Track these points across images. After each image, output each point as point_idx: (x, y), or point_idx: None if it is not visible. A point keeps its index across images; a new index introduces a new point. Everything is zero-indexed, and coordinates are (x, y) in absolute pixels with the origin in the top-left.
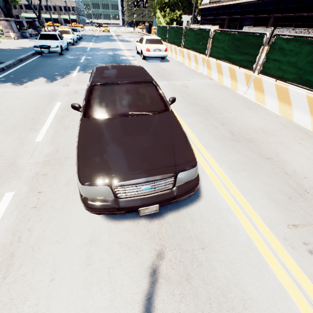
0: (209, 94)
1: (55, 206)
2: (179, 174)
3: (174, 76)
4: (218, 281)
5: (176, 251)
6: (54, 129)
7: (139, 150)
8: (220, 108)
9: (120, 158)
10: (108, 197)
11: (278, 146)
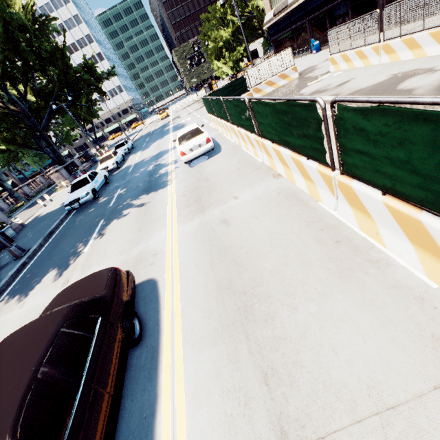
0: (262, 234)
1: None
2: None
3: (215, 193)
4: None
5: None
6: None
7: None
8: (274, 293)
9: None
10: None
11: None
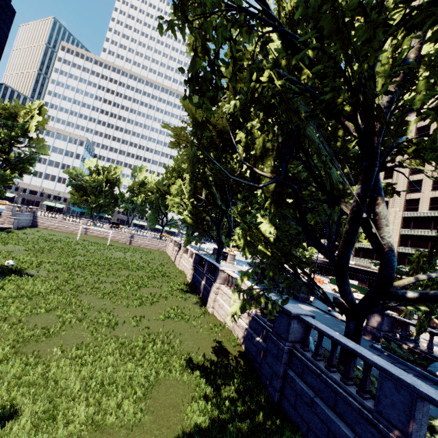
0: None
1: None
2: None
3: None
4: None
5: None
6: None
7: None
8: None
9: None
10: None
11: None
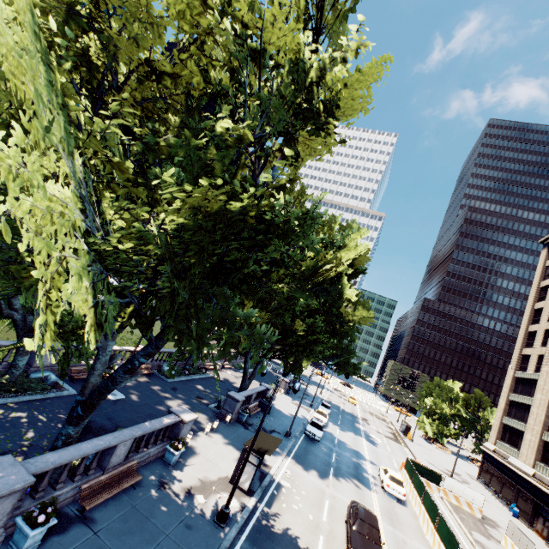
0: None
1: None
2: None
3: (401, 526)
4: None
5: None
6: (328, 518)
7: None
8: None
9: (362, 548)
10: None
11: None
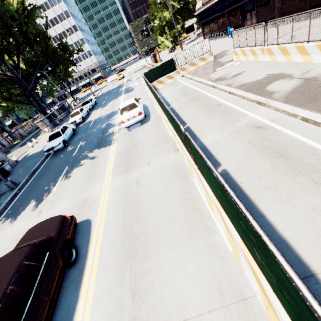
0: (156, 197)
1: None
2: None
3: (138, 158)
4: None
5: None
6: None
7: None
8: (152, 241)
9: None
10: None
11: None
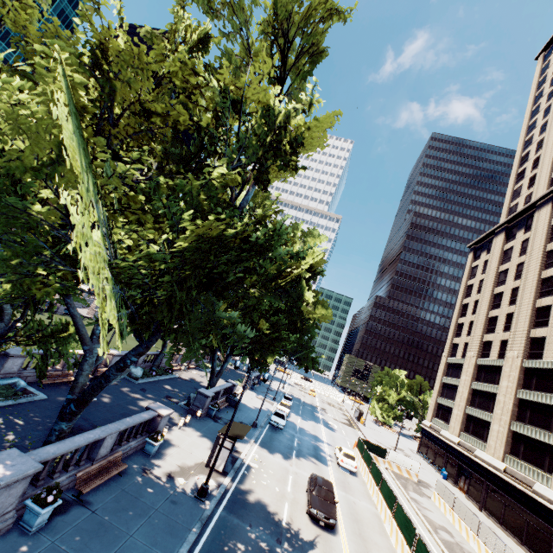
0: (365, 515)
1: (298, 512)
2: (331, 519)
3: (352, 492)
4: (331, 545)
5: (324, 537)
6: (292, 489)
7: (324, 508)
8: (364, 524)
9: (320, 507)
10: (315, 514)
11: (375, 548)
